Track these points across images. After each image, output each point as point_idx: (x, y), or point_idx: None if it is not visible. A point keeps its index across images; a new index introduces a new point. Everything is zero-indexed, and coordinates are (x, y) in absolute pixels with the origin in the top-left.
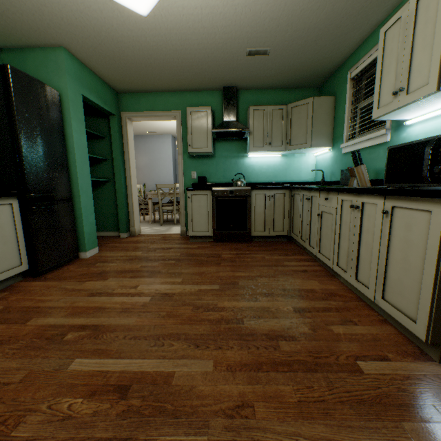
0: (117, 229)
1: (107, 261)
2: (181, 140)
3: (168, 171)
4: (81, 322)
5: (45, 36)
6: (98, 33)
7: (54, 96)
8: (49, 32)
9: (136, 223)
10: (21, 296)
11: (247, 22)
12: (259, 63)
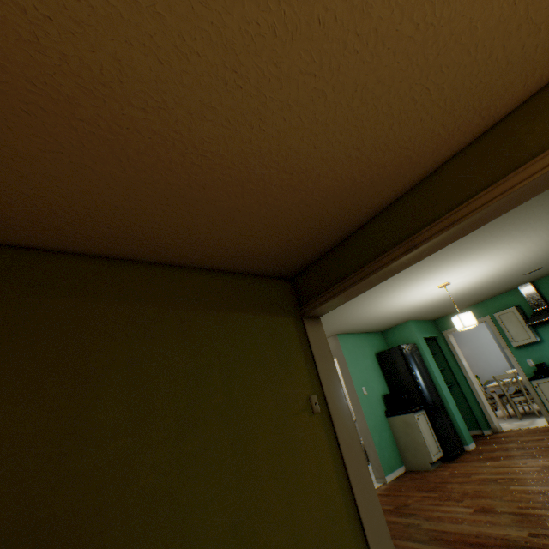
0: (477, 427)
1: (488, 451)
2: (499, 336)
3: (495, 355)
4: (500, 476)
5: (402, 321)
6: (427, 310)
7: (414, 347)
8: (405, 319)
9: (492, 419)
10: (451, 468)
11: (513, 272)
12: (538, 271)
